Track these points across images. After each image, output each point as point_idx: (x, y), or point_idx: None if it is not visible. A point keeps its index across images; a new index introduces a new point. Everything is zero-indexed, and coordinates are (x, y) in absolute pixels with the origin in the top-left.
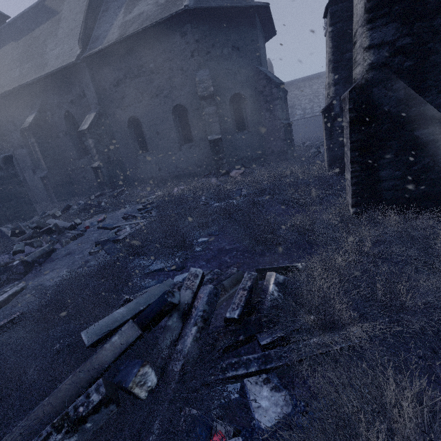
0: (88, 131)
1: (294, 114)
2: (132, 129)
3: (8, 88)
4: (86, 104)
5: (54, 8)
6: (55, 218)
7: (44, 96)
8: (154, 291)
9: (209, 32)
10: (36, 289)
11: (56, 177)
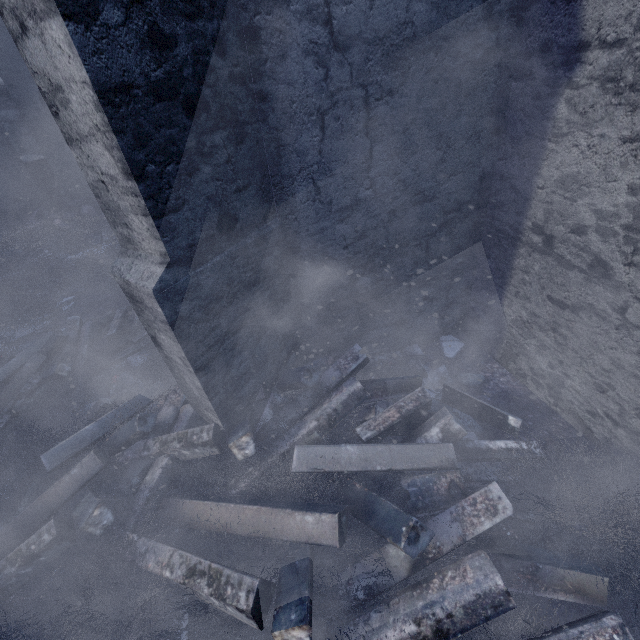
0: None
1: None
2: None
3: None
4: None
5: None
6: None
7: None
8: (39, 343)
9: None
10: None
11: None
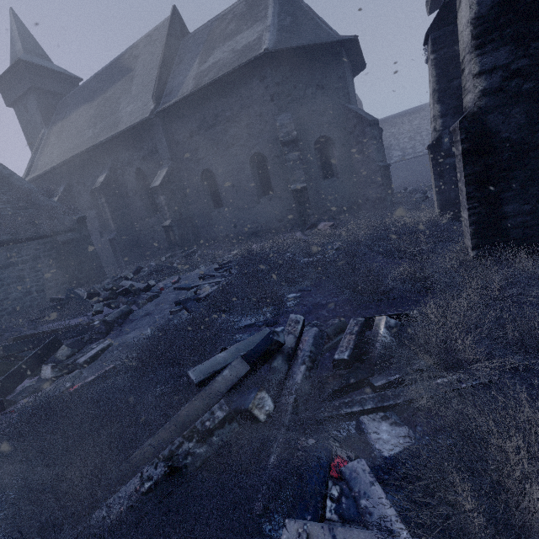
0: (160, 187)
1: (391, 155)
2: (205, 183)
3: (81, 149)
4: (158, 159)
5: (128, 66)
6: (127, 281)
7: (116, 154)
8: (252, 339)
9: (290, 74)
10: (123, 345)
11: (125, 239)
